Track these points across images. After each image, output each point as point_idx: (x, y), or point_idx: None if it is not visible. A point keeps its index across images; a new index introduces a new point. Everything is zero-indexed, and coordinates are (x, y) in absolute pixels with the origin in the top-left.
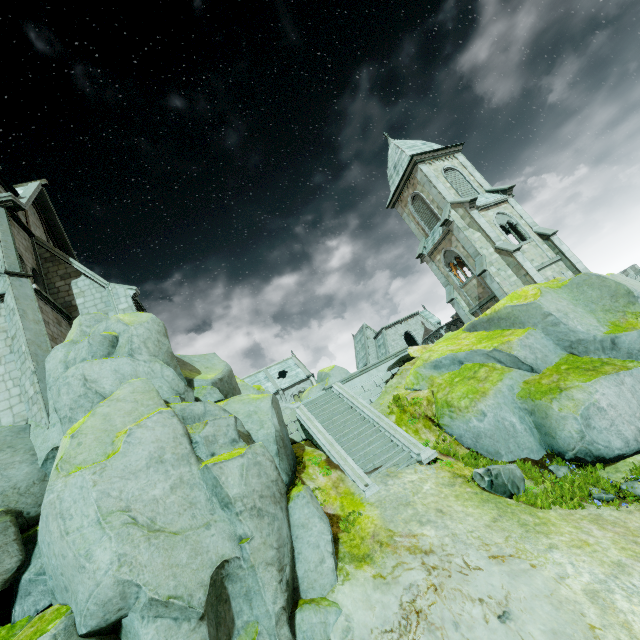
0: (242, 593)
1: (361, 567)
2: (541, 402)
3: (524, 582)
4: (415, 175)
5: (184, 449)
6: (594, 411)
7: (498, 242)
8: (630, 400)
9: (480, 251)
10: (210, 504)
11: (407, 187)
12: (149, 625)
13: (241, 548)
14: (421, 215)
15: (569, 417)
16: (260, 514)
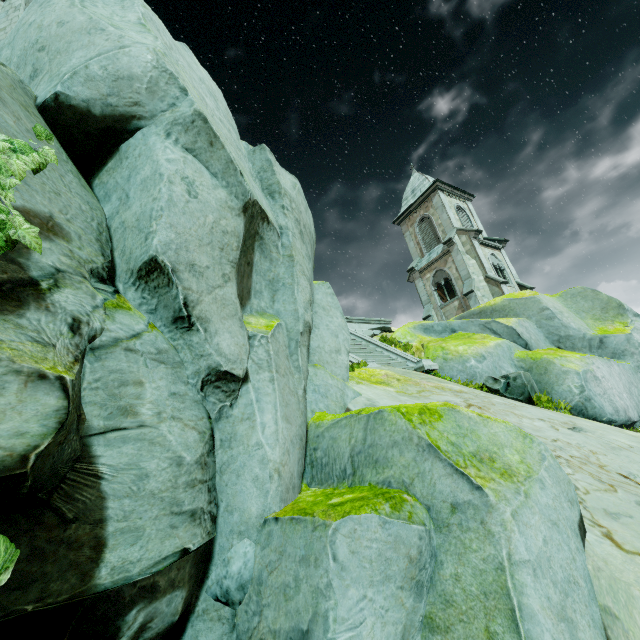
0: (267, 277)
1: (376, 384)
2: (543, 358)
3: (583, 421)
4: (432, 199)
5: (234, 126)
6: (591, 377)
7: (489, 272)
8: (618, 382)
9: (472, 275)
10: (253, 179)
11: (420, 208)
12: (174, 148)
13: (281, 233)
14: (424, 236)
15: (571, 372)
16: (301, 236)
